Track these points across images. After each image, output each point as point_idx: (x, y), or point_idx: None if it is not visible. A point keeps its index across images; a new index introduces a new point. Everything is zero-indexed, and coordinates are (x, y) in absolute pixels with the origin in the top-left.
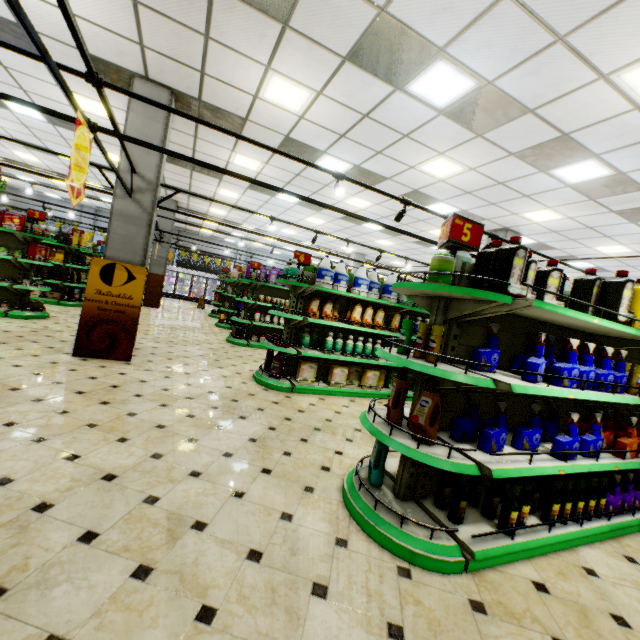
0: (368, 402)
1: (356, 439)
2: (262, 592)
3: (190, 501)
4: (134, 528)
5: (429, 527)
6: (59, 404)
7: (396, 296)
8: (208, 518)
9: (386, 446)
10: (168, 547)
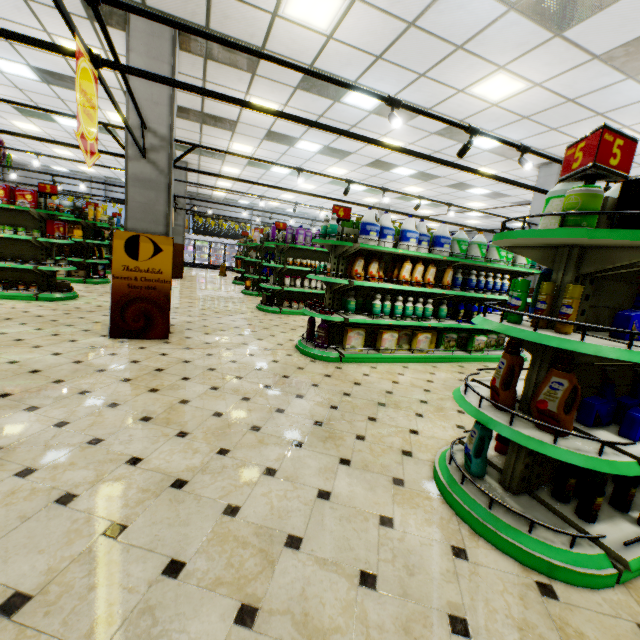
0: (422, 367)
1: (426, 413)
2: (393, 634)
3: (274, 509)
4: (222, 551)
5: (570, 534)
6: (107, 396)
7: (448, 248)
8: (300, 530)
9: (489, 432)
10: (266, 575)
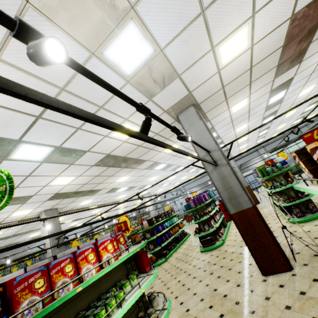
0: None
1: None
2: None
3: None
4: None
5: None
6: None
7: None
8: None
9: None
10: None
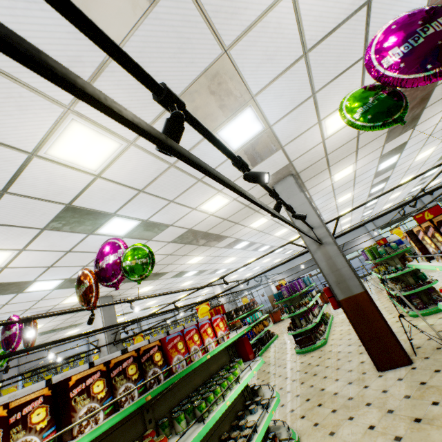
0: None
1: None
2: None
3: None
4: None
5: None
6: None
7: None
8: None
9: None
10: None
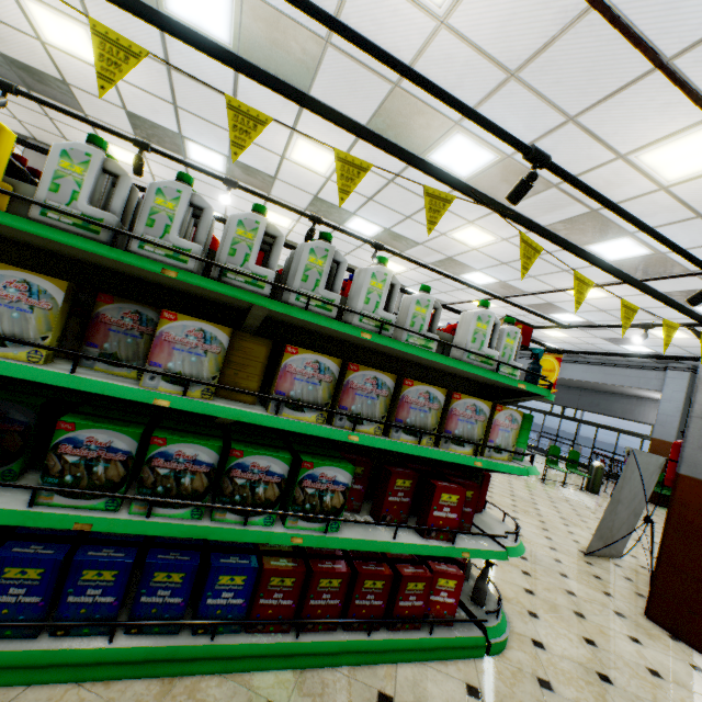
0: None
1: None
2: None
3: None
4: None
5: None
6: None
7: None
8: None
9: None
10: None
